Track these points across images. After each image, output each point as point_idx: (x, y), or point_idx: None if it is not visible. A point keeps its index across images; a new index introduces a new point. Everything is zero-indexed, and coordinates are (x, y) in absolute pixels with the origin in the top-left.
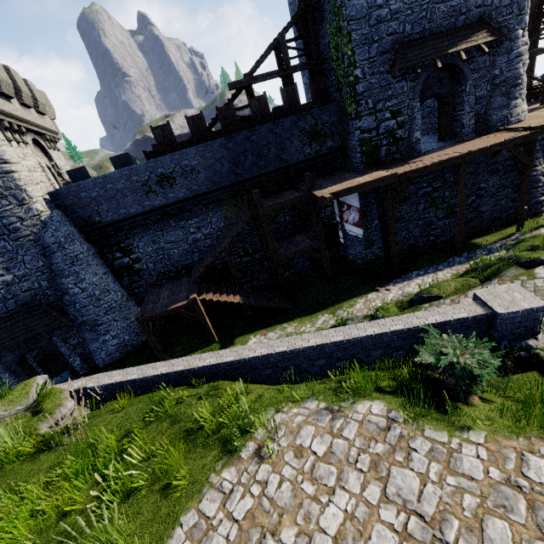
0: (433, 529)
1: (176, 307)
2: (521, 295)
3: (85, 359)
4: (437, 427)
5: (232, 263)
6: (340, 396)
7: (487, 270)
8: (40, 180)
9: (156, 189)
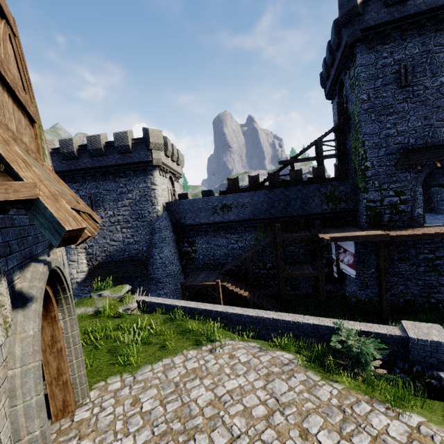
0: (280, 406)
1: (205, 284)
2: (437, 332)
3: None
4: (316, 374)
5: (250, 268)
6: (271, 346)
7: None
8: (165, 195)
9: (219, 212)
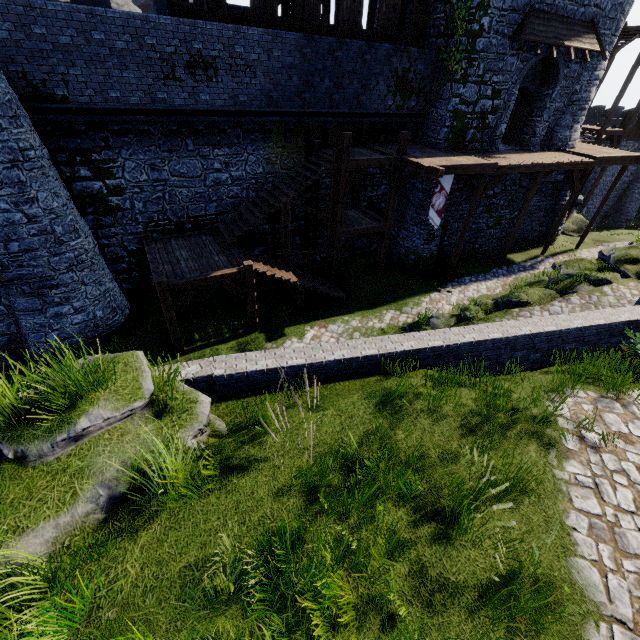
0: None
1: (221, 274)
2: None
3: (6, 344)
4: None
5: (287, 227)
6: (596, 385)
7: (560, 283)
8: None
9: (183, 77)
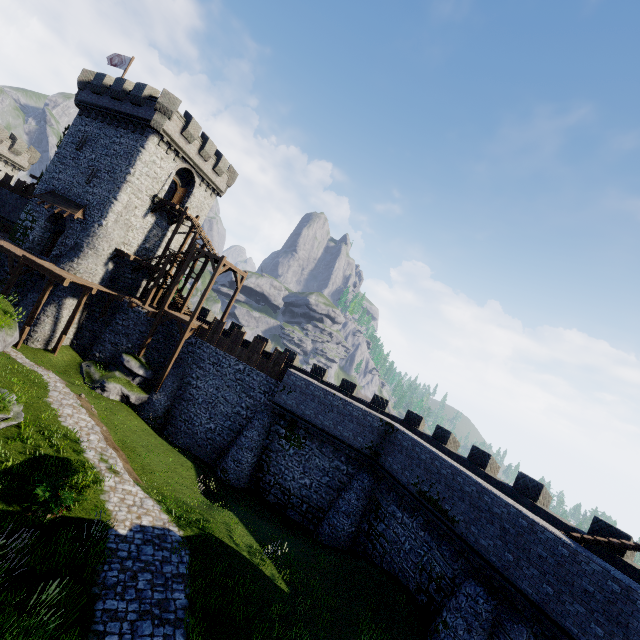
0: None
1: None
2: None
3: None
4: None
5: None
6: None
7: None
8: None
9: None
